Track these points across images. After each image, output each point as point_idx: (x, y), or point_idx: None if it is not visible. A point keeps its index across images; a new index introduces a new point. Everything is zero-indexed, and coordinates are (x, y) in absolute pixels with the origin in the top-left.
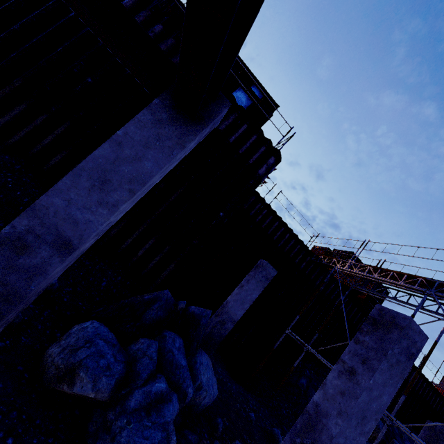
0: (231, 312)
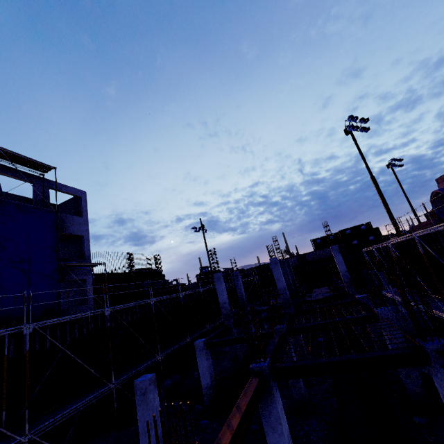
0: None
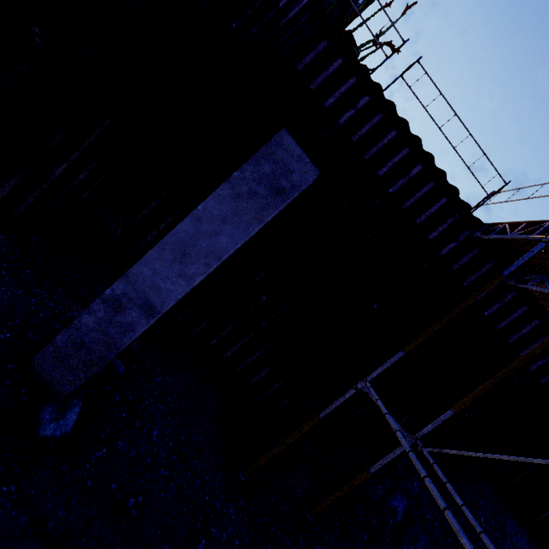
0: (142, 279)
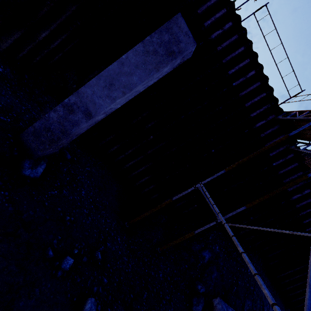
0: (86, 95)
